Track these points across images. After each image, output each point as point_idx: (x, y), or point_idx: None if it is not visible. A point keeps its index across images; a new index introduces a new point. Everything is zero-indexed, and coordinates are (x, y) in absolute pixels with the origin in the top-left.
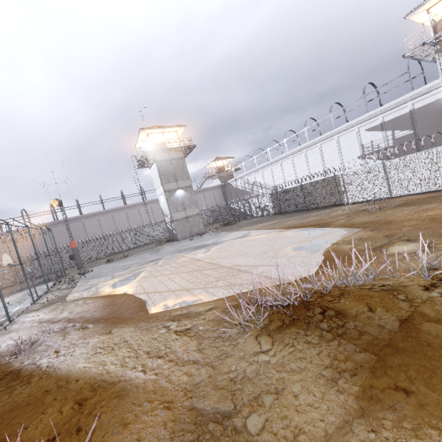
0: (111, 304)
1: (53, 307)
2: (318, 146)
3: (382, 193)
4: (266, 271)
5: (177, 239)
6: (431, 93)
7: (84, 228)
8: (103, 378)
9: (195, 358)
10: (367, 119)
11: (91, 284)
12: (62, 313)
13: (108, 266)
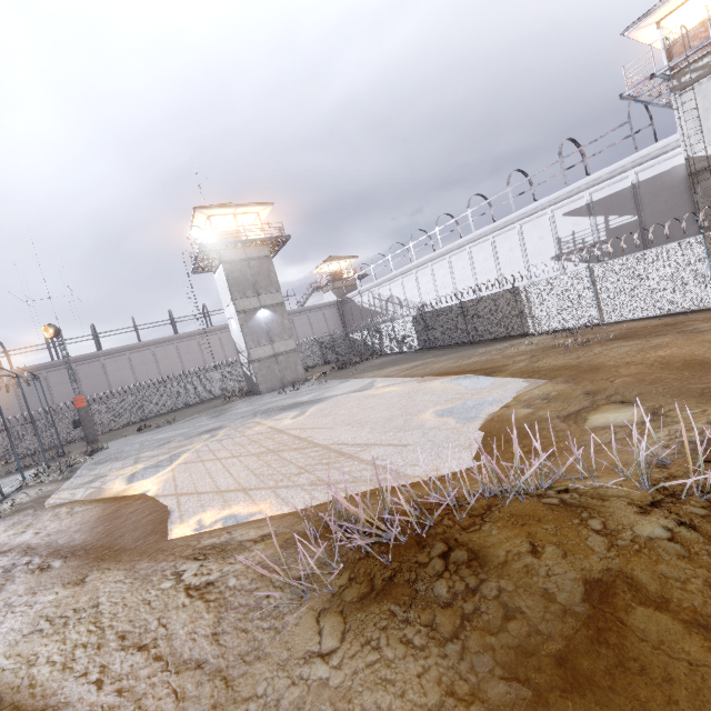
0: (110, 518)
1: (16, 520)
2: (489, 240)
3: (588, 316)
4: (383, 455)
5: (259, 392)
6: (665, 156)
7: (105, 373)
8: (16, 698)
9: (201, 655)
10: (565, 196)
11: (96, 475)
12: (23, 534)
13: (137, 439)
